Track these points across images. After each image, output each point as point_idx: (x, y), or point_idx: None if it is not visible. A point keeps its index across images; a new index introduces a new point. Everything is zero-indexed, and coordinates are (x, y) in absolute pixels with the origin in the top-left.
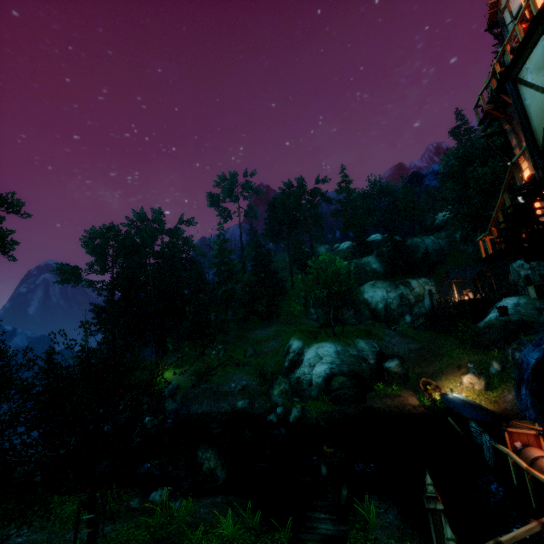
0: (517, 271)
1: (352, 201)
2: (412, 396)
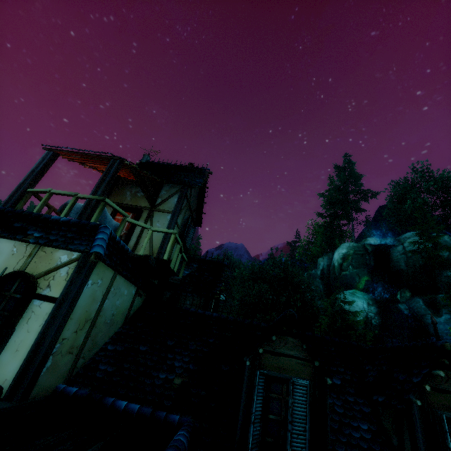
0: None
1: None
2: None
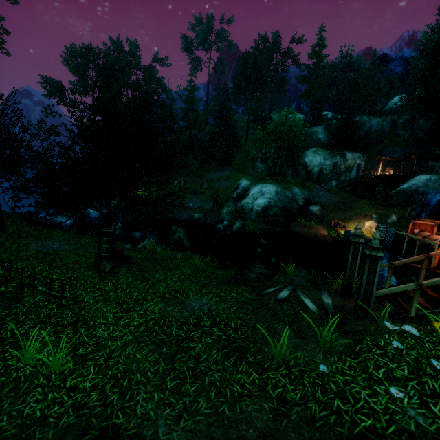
0: None
1: (320, 69)
2: (324, 230)
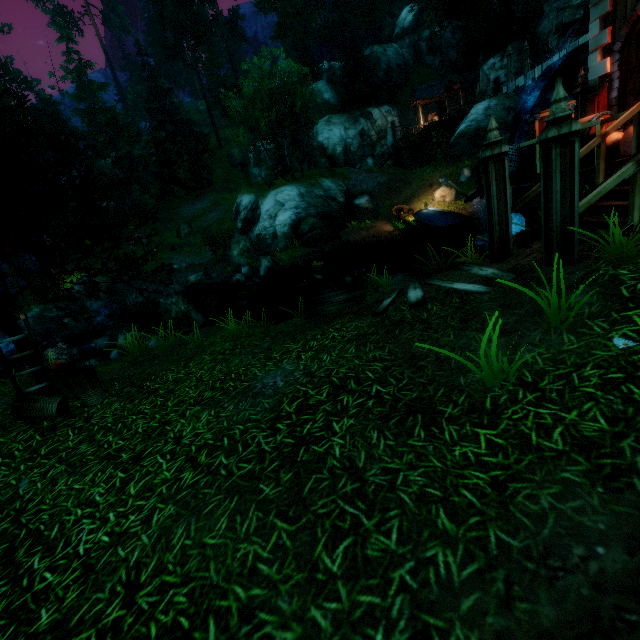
0: (487, 76)
1: None
2: (386, 225)
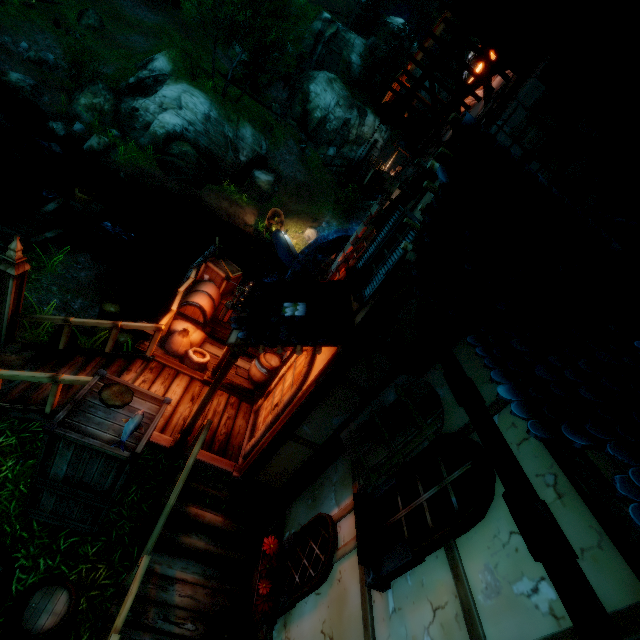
0: None
1: None
2: (253, 216)
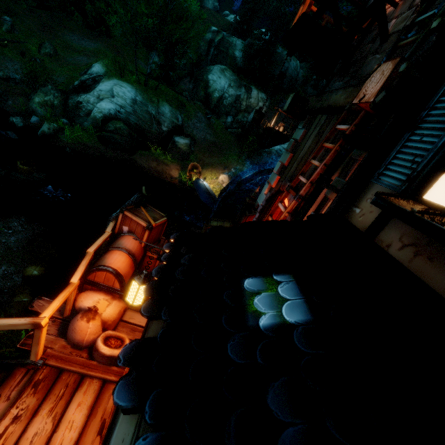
0: None
1: None
2: (177, 170)
